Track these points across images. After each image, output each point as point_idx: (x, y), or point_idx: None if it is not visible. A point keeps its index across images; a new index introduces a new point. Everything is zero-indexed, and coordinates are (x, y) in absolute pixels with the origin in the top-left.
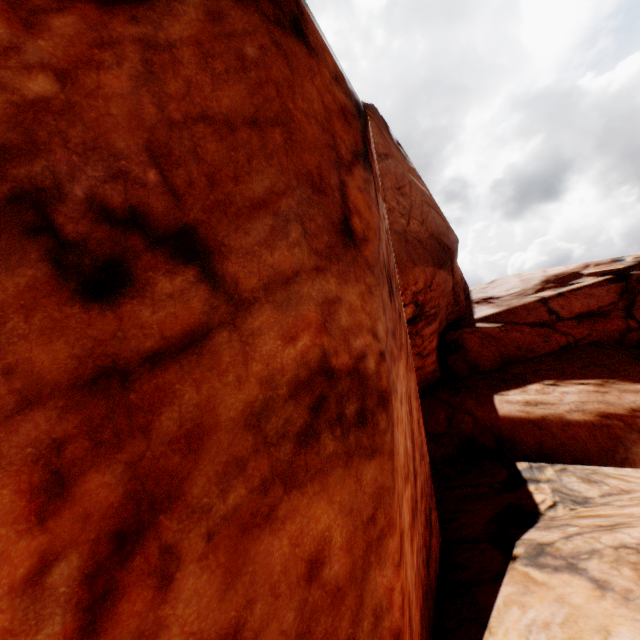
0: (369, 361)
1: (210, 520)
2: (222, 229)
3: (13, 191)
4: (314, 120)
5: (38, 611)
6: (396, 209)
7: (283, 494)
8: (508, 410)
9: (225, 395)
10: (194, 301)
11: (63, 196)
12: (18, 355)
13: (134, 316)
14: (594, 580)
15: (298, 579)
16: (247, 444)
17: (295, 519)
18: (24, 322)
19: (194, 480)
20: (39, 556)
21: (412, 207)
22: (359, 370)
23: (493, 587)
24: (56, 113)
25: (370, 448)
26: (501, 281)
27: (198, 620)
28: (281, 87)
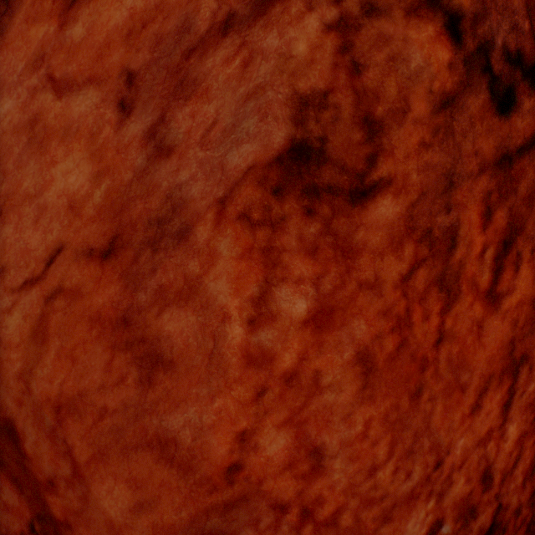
0: None
1: (531, 244)
2: None
3: (477, 45)
4: None
5: (481, 269)
6: None
7: None
8: None
9: None
10: None
11: (493, 46)
12: (477, 145)
13: (514, 125)
14: None
15: None
16: None
17: None
18: (479, 127)
19: (528, 222)
20: (482, 245)
21: None
22: None
23: None
24: None
25: None
26: None
27: (524, 290)
28: None
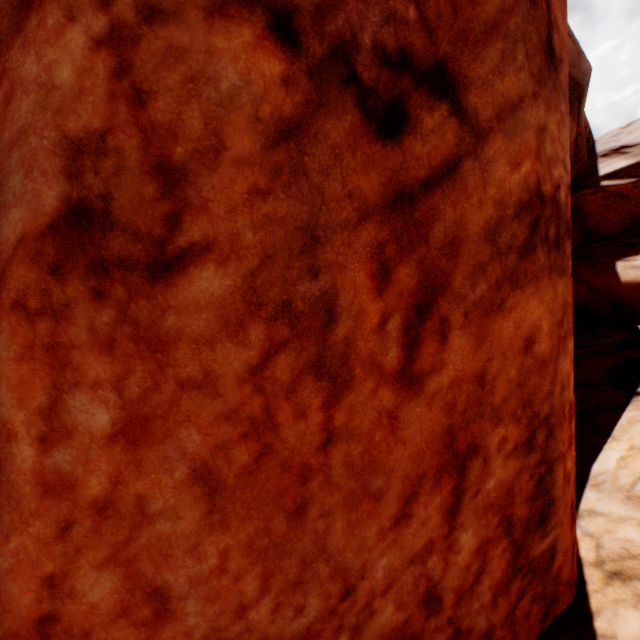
0: (561, 193)
1: (465, 305)
2: (463, 61)
3: (329, 48)
4: None
5: (384, 344)
6: None
7: (509, 292)
8: (633, 276)
9: (471, 215)
10: (447, 135)
11: (358, 47)
12: (352, 184)
13: (411, 151)
14: None
15: (518, 350)
16: (486, 253)
17: (516, 310)
18: (352, 159)
19: (455, 277)
20: (381, 314)
21: None
22: (555, 200)
23: (615, 413)
24: None
25: (560, 269)
26: None
27: (461, 364)
28: None
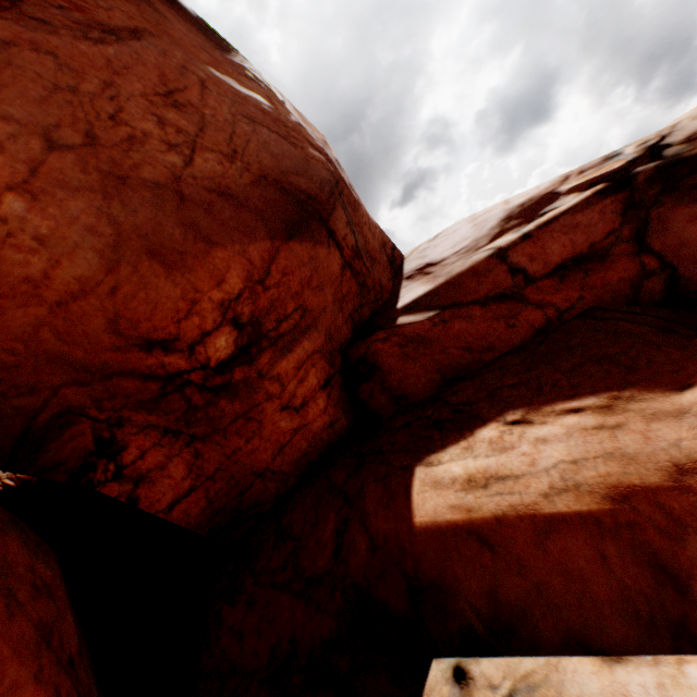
0: None
1: None
2: None
3: None
4: None
5: None
6: (154, 135)
7: None
8: (433, 509)
9: None
10: None
11: None
12: None
13: None
14: None
15: None
16: None
17: None
18: None
19: None
20: None
21: (205, 128)
22: None
23: None
24: None
25: None
26: (447, 233)
27: None
28: None
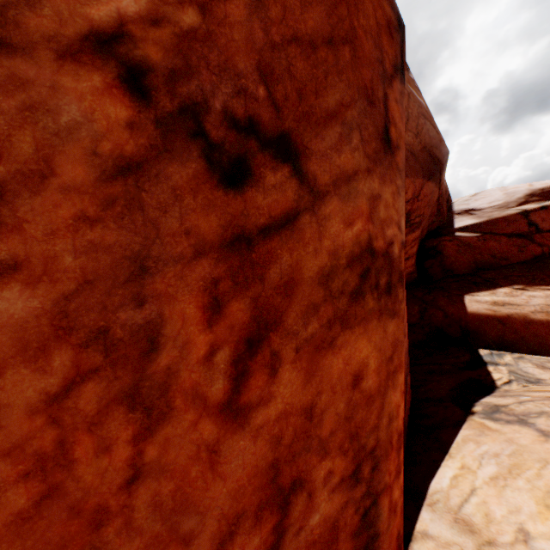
0: (395, 248)
1: (297, 340)
2: (306, 136)
3: (180, 105)
4: (369, 36)
5: (211, 375)
6: None
7: (340, 331)
8: (476, 308)
9: (307, 261)
10: (288, 191)
11: (208, 109)
12: (191, 222)
13: (253, 200)
14: (540, 431)
15: (347, 385)
16: (319, 295)
17: (346, 348)
18: (193, 200)
19: (288, 314)
20: (210, 345)
21: (408, 119)
22: (388, 253)
23: (454, 430)
24: (201, 41)
25: (392, 311)
26: (484, 194)
27: (291, 397)
28: (350, 6)
